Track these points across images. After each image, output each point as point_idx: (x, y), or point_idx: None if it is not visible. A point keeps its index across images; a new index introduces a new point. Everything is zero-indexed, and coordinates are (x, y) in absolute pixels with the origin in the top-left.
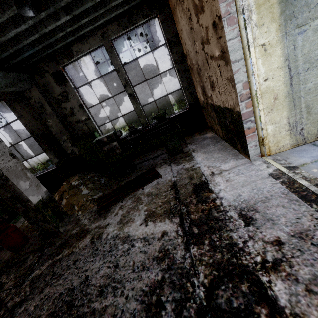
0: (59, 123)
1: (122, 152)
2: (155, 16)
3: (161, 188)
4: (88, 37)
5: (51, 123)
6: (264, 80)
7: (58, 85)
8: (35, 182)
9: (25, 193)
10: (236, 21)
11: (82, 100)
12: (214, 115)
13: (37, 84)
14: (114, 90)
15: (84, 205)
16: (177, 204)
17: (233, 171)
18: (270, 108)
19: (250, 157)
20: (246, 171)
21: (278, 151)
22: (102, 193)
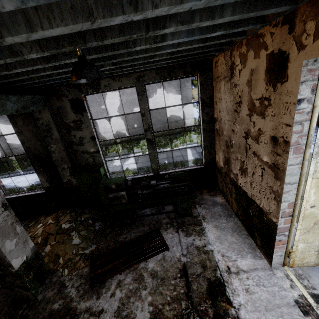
0: (64, 150)
1: (128, 202)
2: (196, 75)
3: (168, 268)
4: (121, 76)
5: (54, 149)
6: (310, 206)
7: (74, 112)
8: (23, 237)
9: (8, 257)
10: (302, 151)
11: (95, 132)
12: (233, 190)
13: (50, 106)
14: (121, 104)
15: (72, 260)
16: (190, 309)
17: (252, 275)
18: (307, 230)
19: (272, 264)
20: (268, 282)
21: (301, 265)
22: (95, 245)
